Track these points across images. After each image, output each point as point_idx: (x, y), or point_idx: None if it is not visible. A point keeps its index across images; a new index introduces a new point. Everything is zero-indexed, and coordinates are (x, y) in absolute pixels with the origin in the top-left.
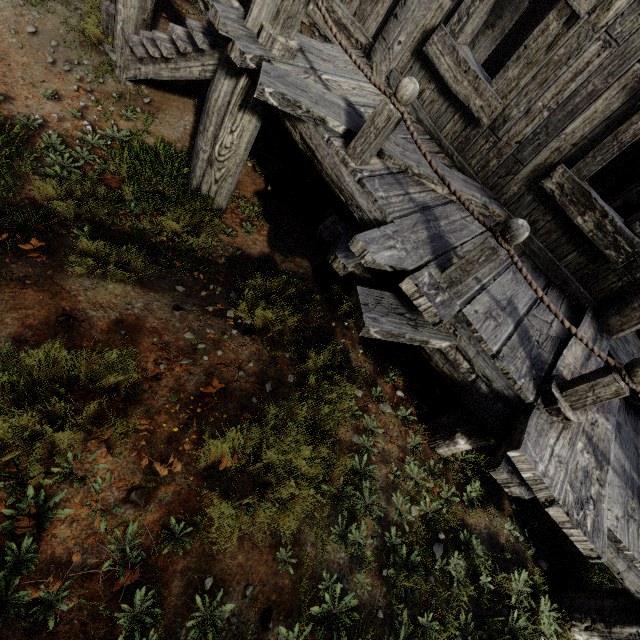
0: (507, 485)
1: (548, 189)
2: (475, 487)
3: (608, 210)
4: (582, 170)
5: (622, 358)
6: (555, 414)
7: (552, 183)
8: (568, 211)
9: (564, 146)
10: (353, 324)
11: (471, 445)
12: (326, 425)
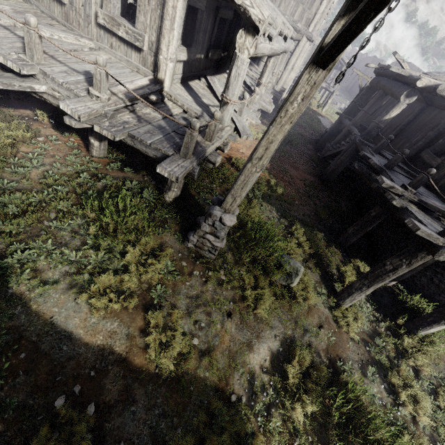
0: (71, 123)
1: (102, 23)
2: (116, 164)
3: (124, 23)
4: (107, 8)
5: (181, 97)
6: (92, 97)
7: (101, 20)
8: (114, 31)
9: (96, 0)
10: (48, 123)
11: (97, 140)
12: (5, 141)
